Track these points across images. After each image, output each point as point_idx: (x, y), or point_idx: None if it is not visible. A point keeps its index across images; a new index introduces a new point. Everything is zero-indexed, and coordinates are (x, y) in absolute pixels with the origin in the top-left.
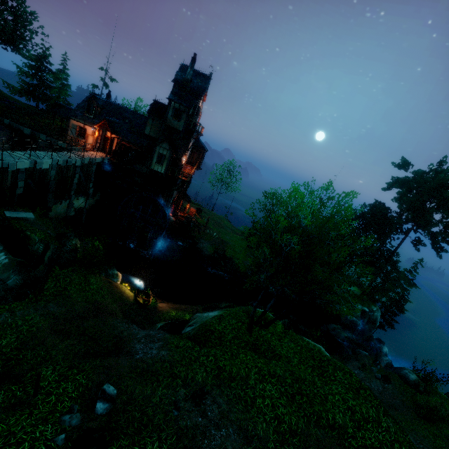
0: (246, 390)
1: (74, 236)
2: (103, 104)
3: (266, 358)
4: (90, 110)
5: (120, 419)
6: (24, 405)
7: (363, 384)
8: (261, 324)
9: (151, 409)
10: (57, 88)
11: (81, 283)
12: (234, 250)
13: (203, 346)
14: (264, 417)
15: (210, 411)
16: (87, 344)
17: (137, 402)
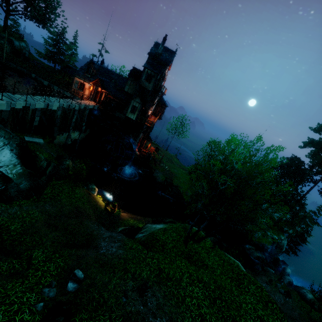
0: (179, 290)
1: (68, 158)
2: (98, 67)
3: (196, 266)
4: (89, 71)
5: (83, 297)
6: (19, 276)
7: (271, 298)
8: (194, 239)
9: (106, 293)
10: (69, 55)
11: (69, 192)
12: (179, 180)
13: (149, 251)
14: (190, 313)
15: (150, 302)
16: (68, 236)
17: (97, 286)
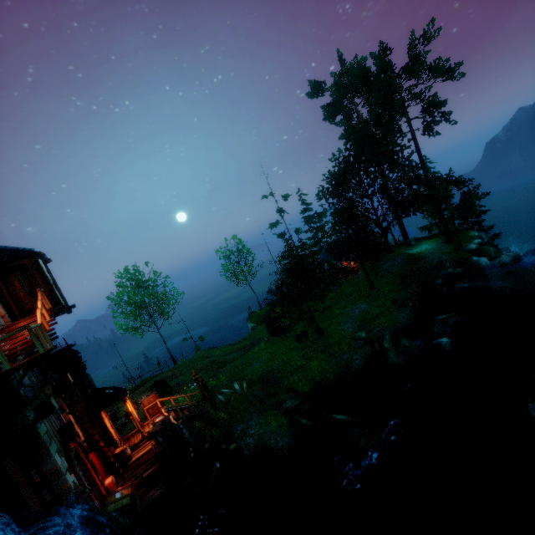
0: None
1: None
2: None
3: None
4: None
5: None
6: None
7: None
8: None
9: None
10: None
11: None
12: (296, 367)
13: None
14: None
15: None
16: None
17: None
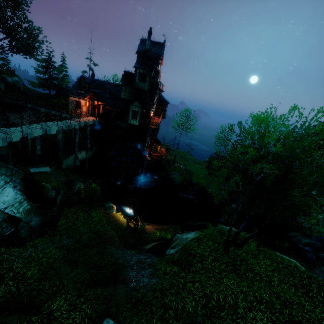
0: (237, 320)
1: (78, 180)
2: (89, 81)
3: (248, 280)
4: (81, 87)
5: None
6: None
7: None
8: (235, 243)
9: None
10: (61, 78)
11: (85, 218)
12: (198, 177)
13: (187, 272)
14: None
15: None
16: (91, 272)
17: None
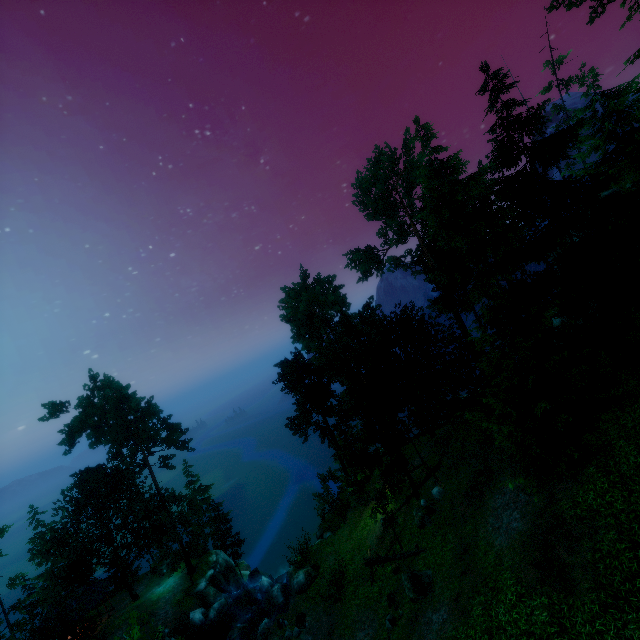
0: None
1: None
2: None
3: None
4: None
5: None
6: None
7: None
8: None
9: None
10: None
11: None
12: None
13: None
14: None
15: None
16: None
17: None
